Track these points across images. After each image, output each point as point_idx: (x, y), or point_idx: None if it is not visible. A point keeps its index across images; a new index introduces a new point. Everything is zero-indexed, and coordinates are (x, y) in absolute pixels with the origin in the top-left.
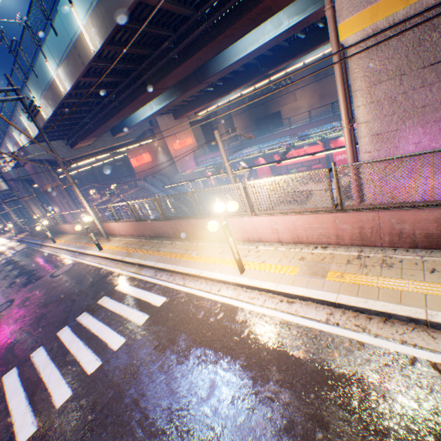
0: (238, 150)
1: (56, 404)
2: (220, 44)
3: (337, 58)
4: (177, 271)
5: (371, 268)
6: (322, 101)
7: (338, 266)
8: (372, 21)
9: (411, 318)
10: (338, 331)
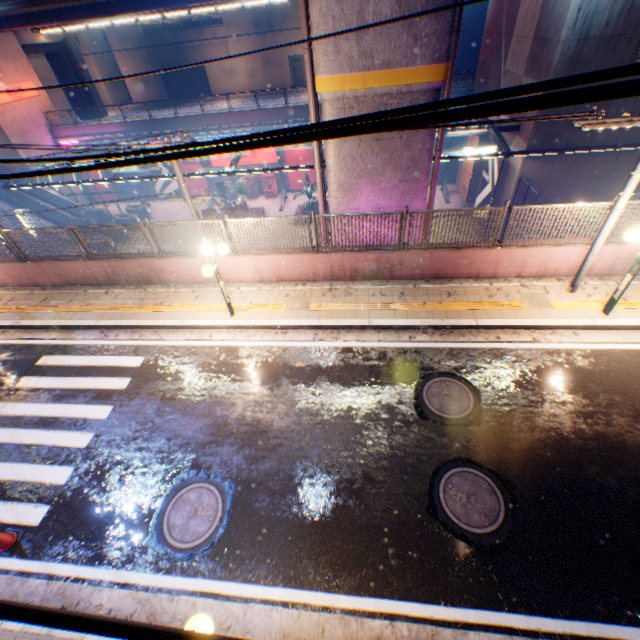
0: (147, 130)
1: (59, 482)
2: None
3: (313, 104)
4: (144, 326)
5: (339, 298)
6: (268, 71)
7: (317, 299)
8: (342, 88)
9: (362, 326)
10: (322, 344)
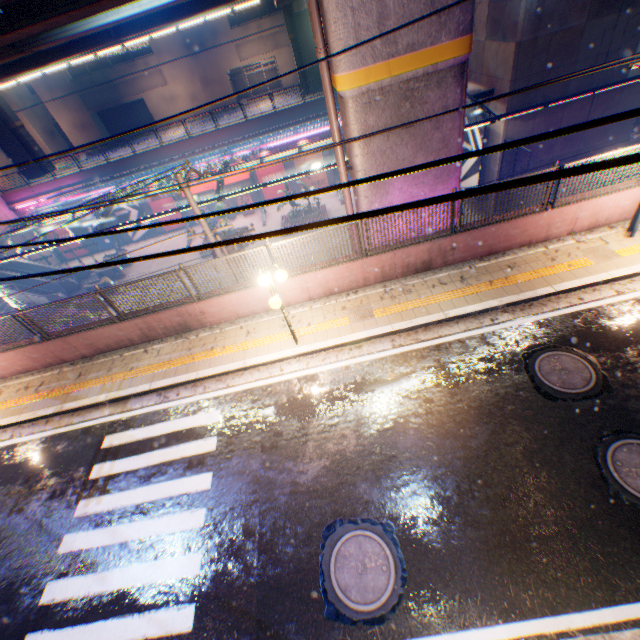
0: (107, 175)
1: (192, 574)
2: (101, 8)
3: (333, 105)
4: (204, 376)
5: (399, 297)
6: (209, 90)
7: (377, 304)
8: (367, 81)
9: (439, 320)
10: (404, 349)
